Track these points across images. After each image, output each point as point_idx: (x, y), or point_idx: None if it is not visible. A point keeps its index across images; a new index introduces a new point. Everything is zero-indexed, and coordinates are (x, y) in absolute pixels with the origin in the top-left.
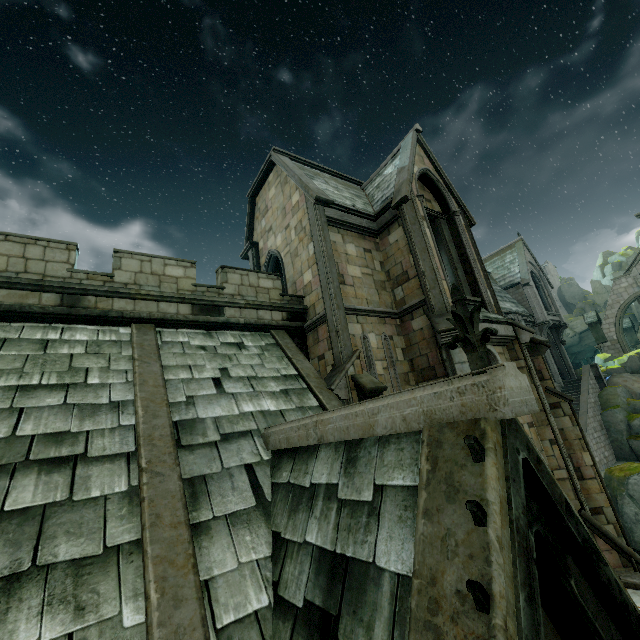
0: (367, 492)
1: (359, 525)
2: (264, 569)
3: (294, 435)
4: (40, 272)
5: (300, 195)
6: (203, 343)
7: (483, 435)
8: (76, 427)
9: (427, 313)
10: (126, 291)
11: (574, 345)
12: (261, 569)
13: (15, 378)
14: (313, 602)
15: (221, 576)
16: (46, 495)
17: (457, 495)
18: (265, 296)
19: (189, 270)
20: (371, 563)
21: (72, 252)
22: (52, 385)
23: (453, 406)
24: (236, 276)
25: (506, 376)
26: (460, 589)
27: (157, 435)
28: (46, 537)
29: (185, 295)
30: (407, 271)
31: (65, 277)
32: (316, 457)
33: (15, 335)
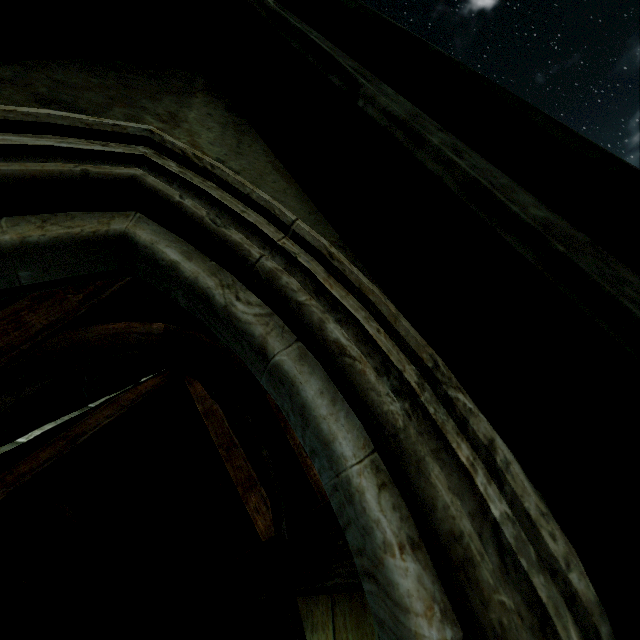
0: None
1: None
2: None
3: None
4: None
5: None
6: None
7: None
8: None
9: None
10: None
11: None
12: None
13: None
14: None
15: None
16: None
17: None
18: None
19: None
20: None
21: None
22: None
23: None
24: None
25: None
26: None
27: None
28: None
29: None
30: None
31: None
32: None
33: None
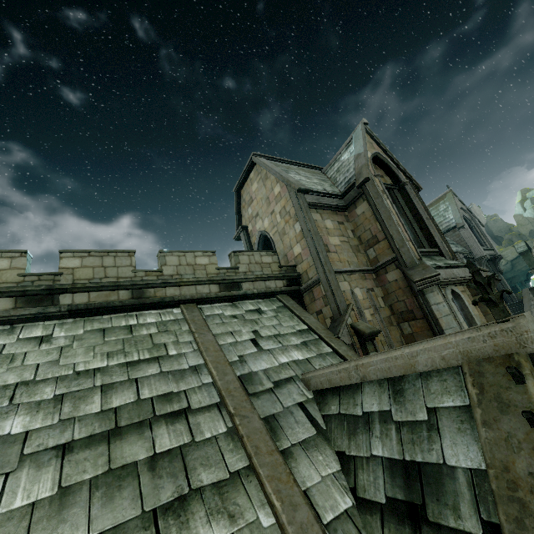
0: (421, 414)
1: (422, 438)
2: (340, 479)
3: (335, 377)
4: (115, 276)
5: (281, 187)
6: (233, 313)
7: (519, 365)
8: (176, 388)
9: (400, 267)
10: (173, 281)
11: (508, 271)
12: (338, 480)
13: (122, 357)
14: (395, 498)
15: (313, 487)
16: (177, 439)
17: (509, 408)
18: (268, 269)
19: (212, 258)
20: (442, 464)
21: (132, 257)
22: (147, 359)
23: (486, 346)
24: (245, 257)
25: (528, 323)
26: (532, 471)
27: (232, 388)
28: (190, 469)
29: (213, 278)
30: (376, 235)
31: (131, 277)
32: (361, 392)
33: (109, 325)
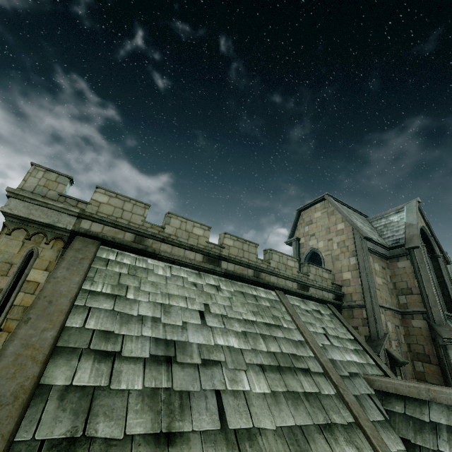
0: None
1: None
2: None
3: (404, 389)
4: (247, 258)
5: (345, 226)
6: (305, 308)
7: None
8: (297, 352)
9: (428, 320)
10: (276, 272)
11: None
12: None
13: (261, 317)
14: None
15: None
16: (312, 387)
17: None
18: (325, 283)
19: (296, 263)
20: None
21: (256, 248)
22: (274, 324)
23: None
24: (313, 269)
25: None
26: None
27: (329, 366)
28: (326, 409)
29: (296, 278)
30: (411, 288)
31: (255, 261)
32: (429, 407)
33: (243, 290)
